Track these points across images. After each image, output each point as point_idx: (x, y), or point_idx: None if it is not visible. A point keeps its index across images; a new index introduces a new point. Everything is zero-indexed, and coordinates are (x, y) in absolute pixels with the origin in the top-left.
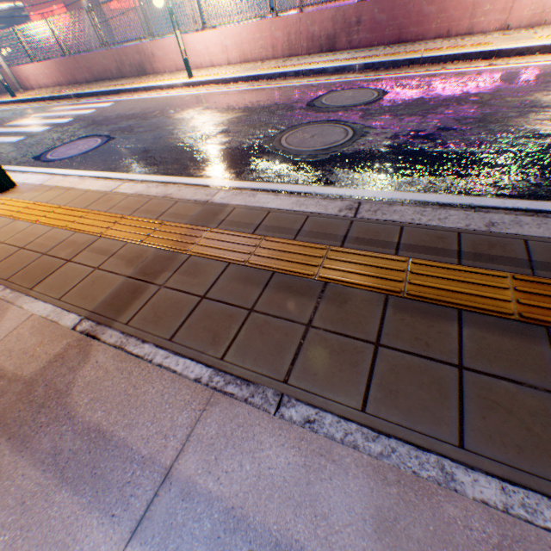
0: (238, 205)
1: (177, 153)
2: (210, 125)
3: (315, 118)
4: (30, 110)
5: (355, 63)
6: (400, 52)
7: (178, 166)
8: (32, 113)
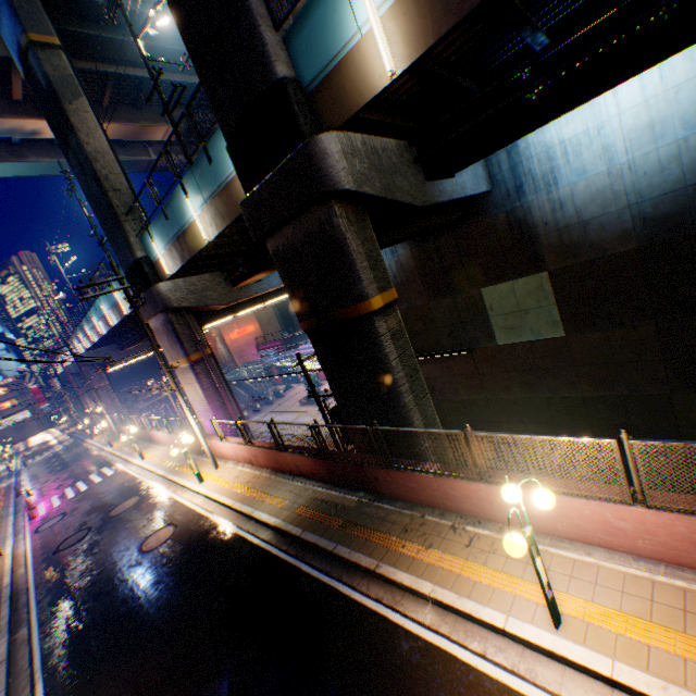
0: (5, 578)
1: (53, 538)
2: (85, 516)
3: (96, 522)
4: (102, 464)
5: (165, 472)
6: (187, 464)
7: (42, 547)
8: (97, 469)
